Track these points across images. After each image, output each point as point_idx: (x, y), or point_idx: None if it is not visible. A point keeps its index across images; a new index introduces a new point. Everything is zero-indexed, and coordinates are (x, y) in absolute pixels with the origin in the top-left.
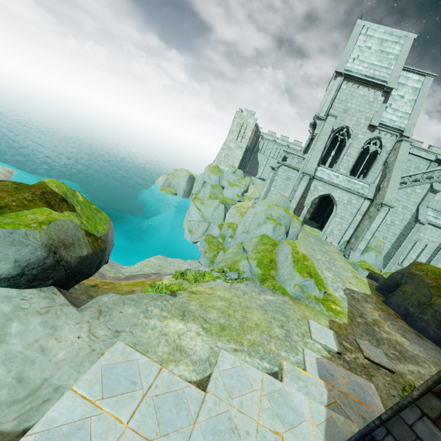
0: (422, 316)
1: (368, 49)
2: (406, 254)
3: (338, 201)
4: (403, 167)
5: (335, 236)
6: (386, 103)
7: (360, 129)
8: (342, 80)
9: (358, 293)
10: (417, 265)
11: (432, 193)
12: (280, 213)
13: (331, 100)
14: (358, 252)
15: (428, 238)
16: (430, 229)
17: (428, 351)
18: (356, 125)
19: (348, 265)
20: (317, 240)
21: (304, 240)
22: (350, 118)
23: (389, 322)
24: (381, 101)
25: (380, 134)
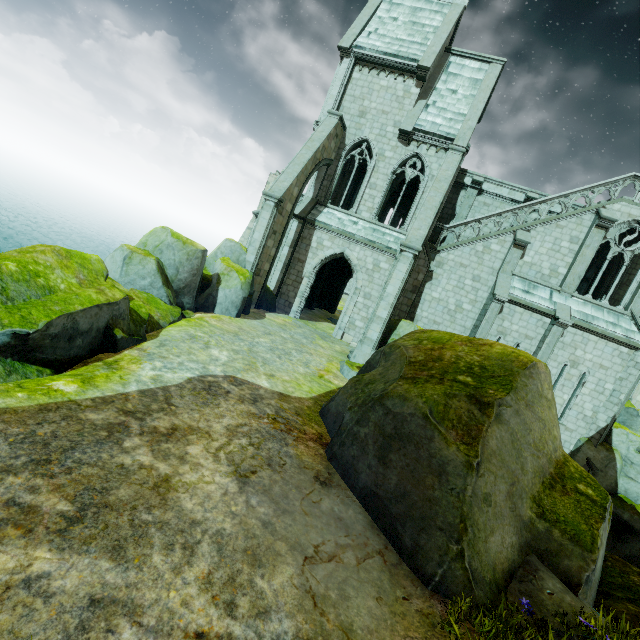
0: (359, 430)
1: (394, 20)
2: None
3: (358, 265)
4: (446, 188)
5: (358, 330)
6: (426, 100)
7: (388, 143)
8: (351, 64)
9: (257, 388)
10: (416, 333)
11: (517, 248)
12: (163, 239)
13: (338, 97)
14: (369, 345)
15: (519, 330)
16: (519, 314)
17: (288, 517)
18: (381, 135)
19: (331, 364)
20: (317, 334)
21: (273, 324)
22: (370, 124)
23: (248, 441)
24: (415, 95)
25: (420, 148)
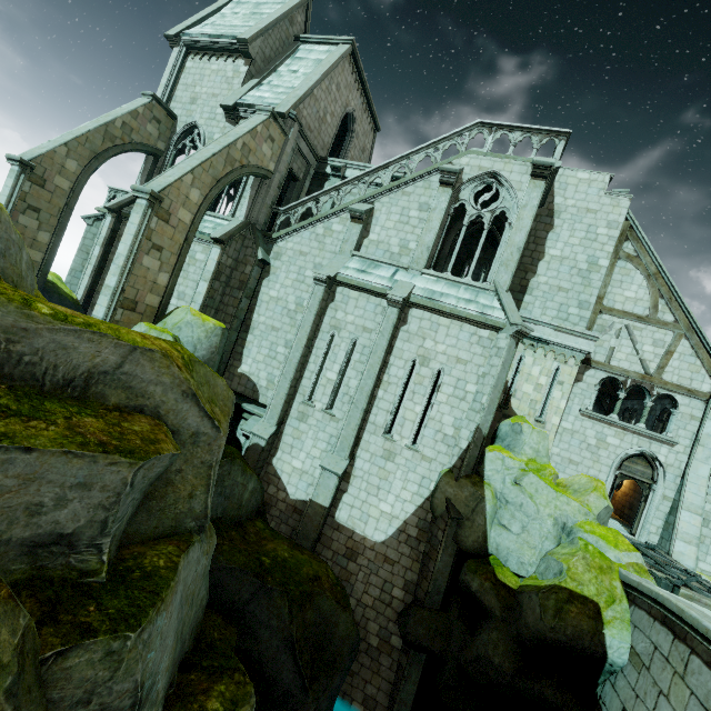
0: None
1: (235, 14)
2: (316, 372)
3: None
4: (231, 141)
5: None
6: (259, 79)
7: (217, 125)
8: (183, 53)
9: None
10: None
11: (355, 223)
12: None
13: (169, 86)
14: None
15: (355, 321)
16: (354, 300)
17: None
18: (211, 119)
19: None
20: None
21: None
22: (201, 110)
23: None
24: (244, 73)
25: None
